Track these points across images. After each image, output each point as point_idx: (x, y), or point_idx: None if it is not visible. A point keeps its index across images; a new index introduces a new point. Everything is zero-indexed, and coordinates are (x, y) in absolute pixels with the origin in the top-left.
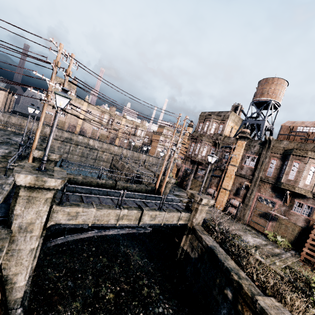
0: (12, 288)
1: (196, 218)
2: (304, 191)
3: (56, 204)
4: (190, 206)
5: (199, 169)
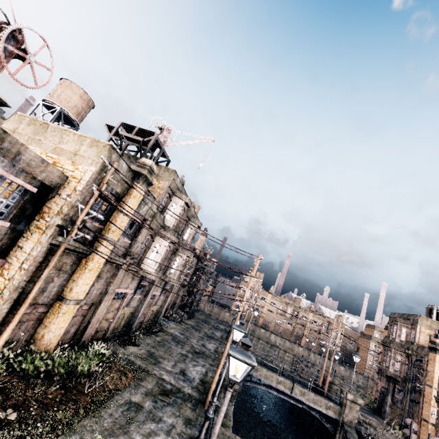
0: None
1: (346, 413)
2: None
3: None
4: (340, 401)
5: (396, 389)
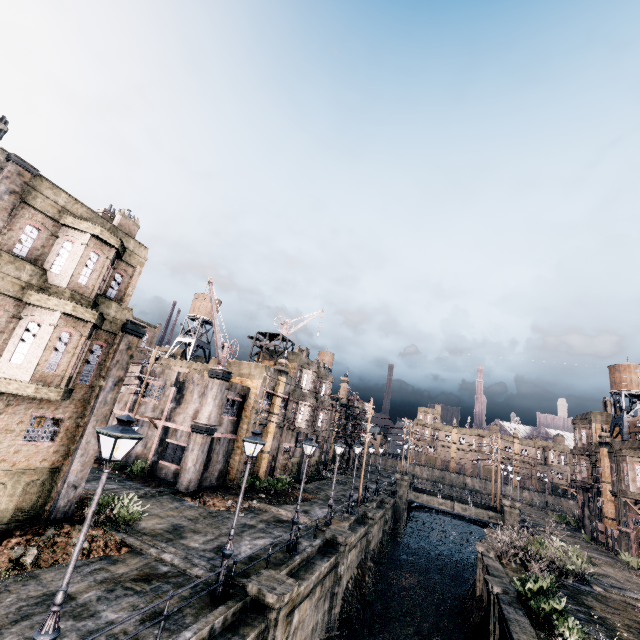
0: (399, 525)
1: (507, 519)
2: (638, 495)
3: (410, 490)
4: (502, 510)
5: (590, 497)
